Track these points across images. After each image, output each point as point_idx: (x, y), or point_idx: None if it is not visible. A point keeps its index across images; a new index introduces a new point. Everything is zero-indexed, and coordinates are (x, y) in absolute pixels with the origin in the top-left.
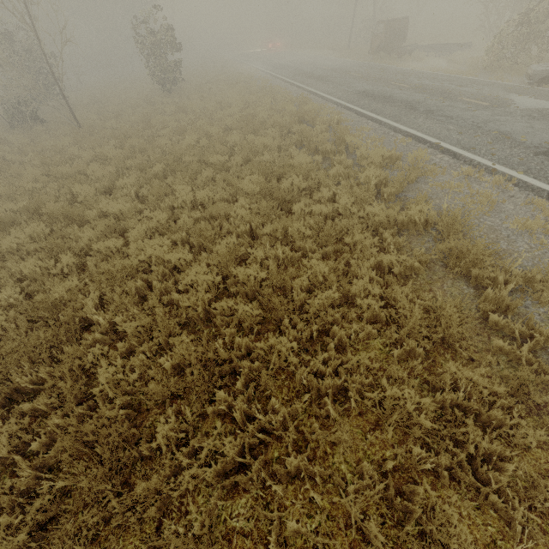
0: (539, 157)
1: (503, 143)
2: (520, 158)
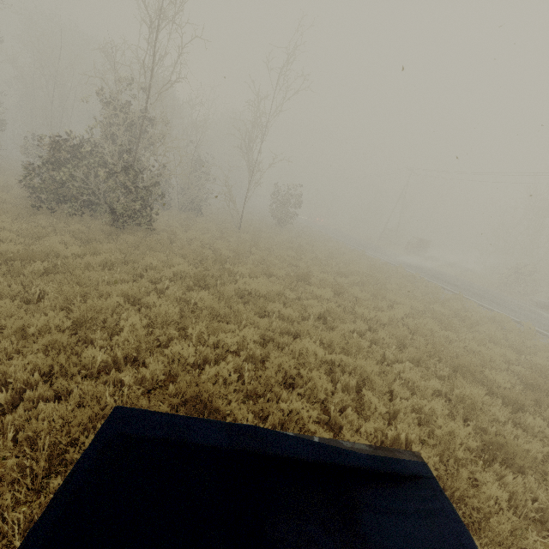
0: None
1: None
2: None
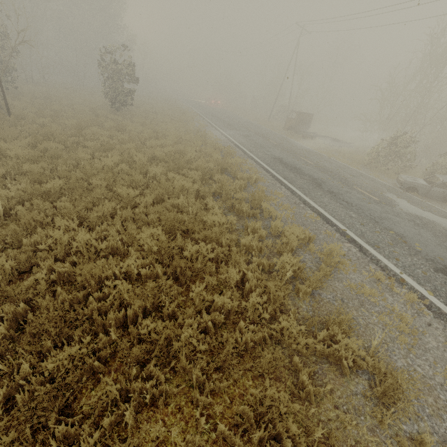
0: (440, 275)
1: (403, 247)
2: (423, 271)
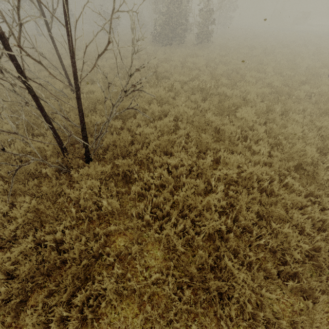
0: None
1: None
2: None
